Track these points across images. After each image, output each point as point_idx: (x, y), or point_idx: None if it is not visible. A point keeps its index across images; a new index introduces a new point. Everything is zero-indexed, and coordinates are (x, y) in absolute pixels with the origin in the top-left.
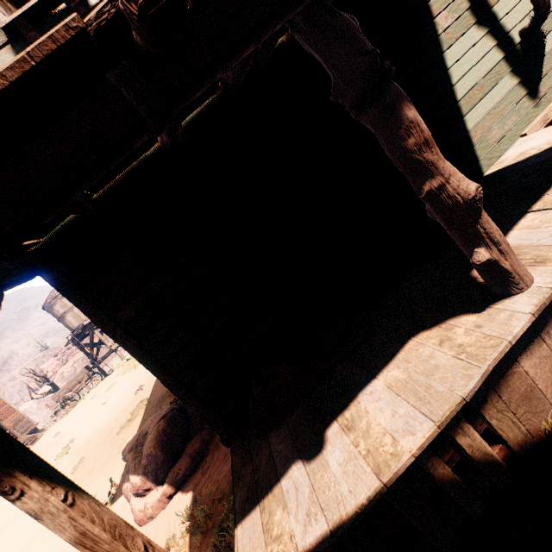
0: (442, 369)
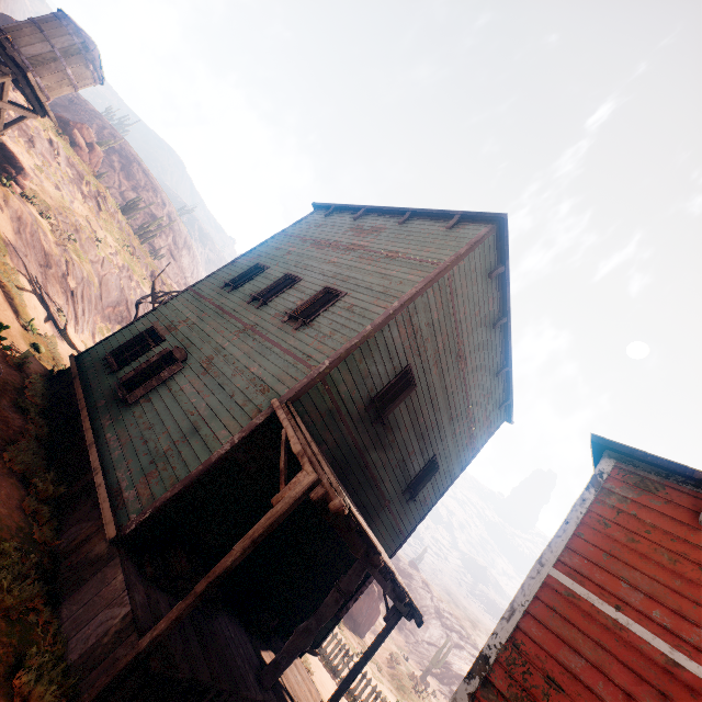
0: (238, 675)
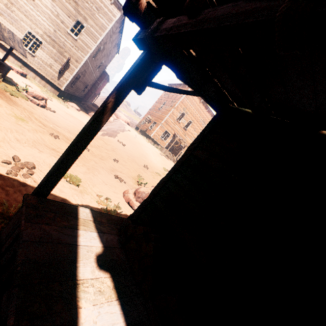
0: None
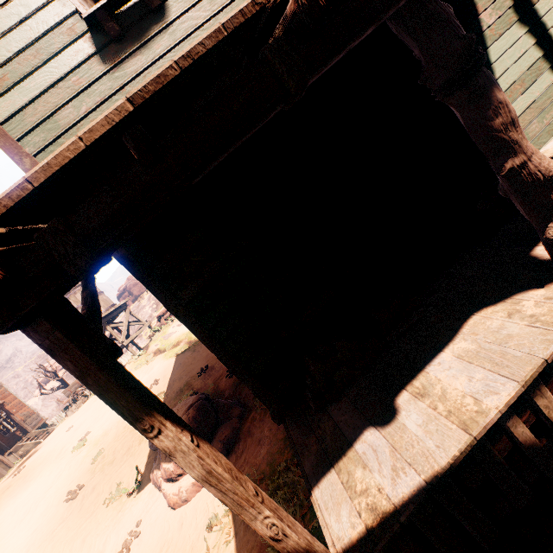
0: (516, 337)
